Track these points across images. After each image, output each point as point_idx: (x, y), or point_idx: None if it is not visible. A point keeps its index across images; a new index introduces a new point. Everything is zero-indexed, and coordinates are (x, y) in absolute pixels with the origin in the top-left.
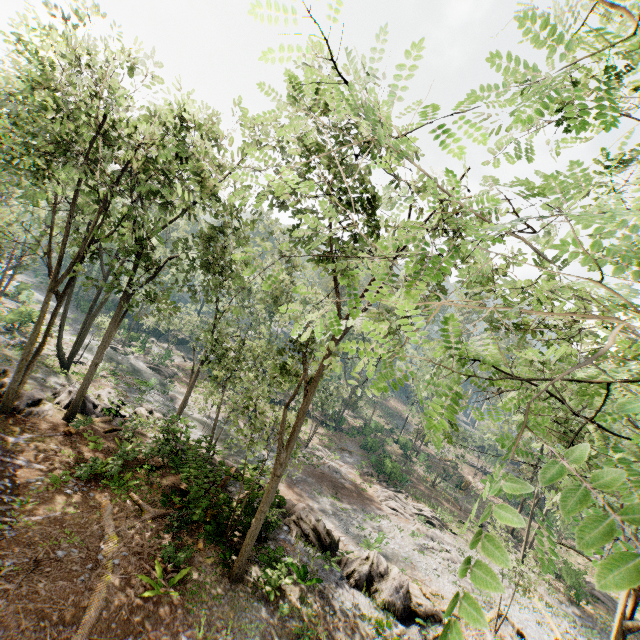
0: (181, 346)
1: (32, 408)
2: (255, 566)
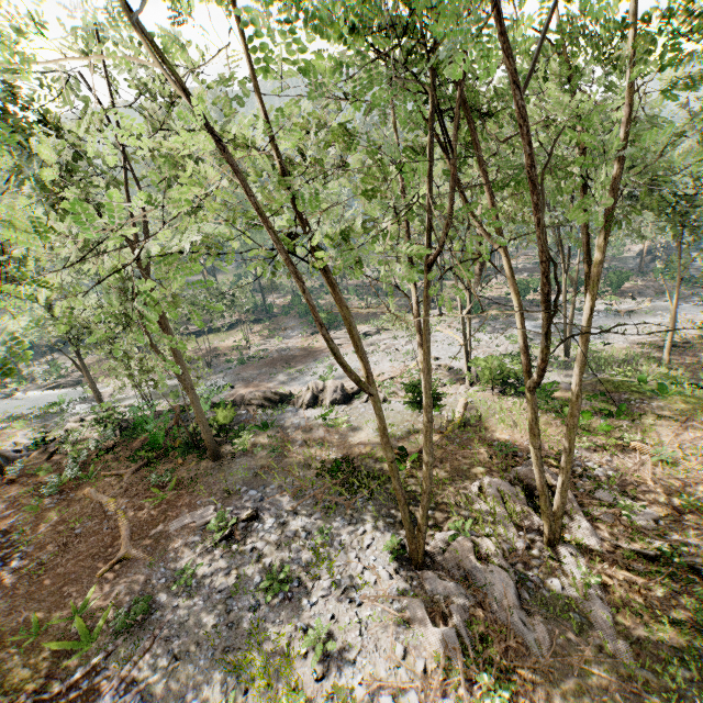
0: (64, 349)
1: None
2: (229, 445)
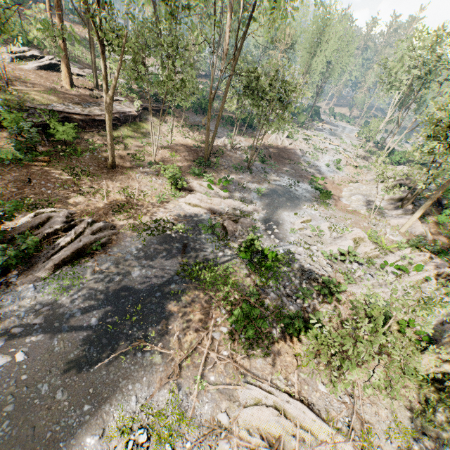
0: None
1: None
2: None
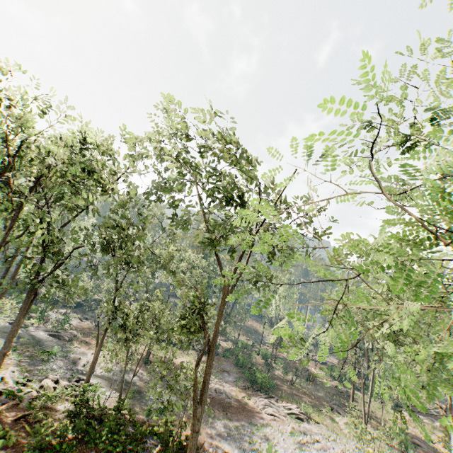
0: (77, 309)
1: None
2: None
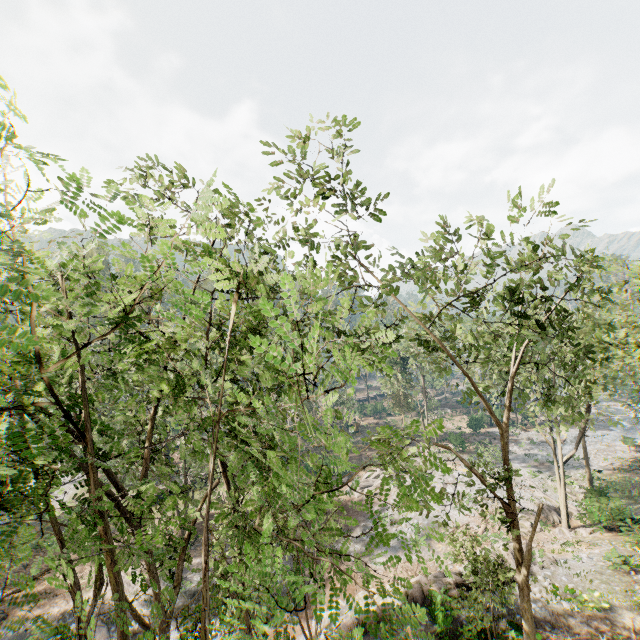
0: None
1: None
2: None
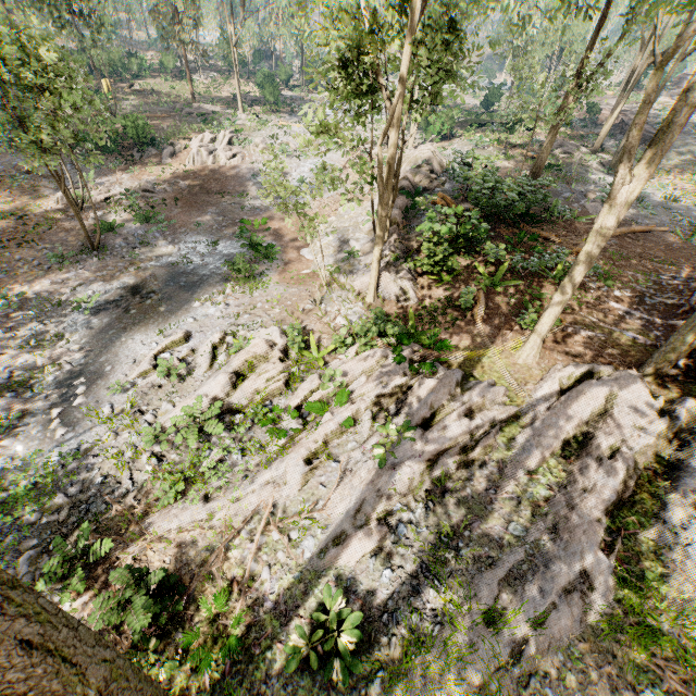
0: None
1: (602, 370)
2: None
